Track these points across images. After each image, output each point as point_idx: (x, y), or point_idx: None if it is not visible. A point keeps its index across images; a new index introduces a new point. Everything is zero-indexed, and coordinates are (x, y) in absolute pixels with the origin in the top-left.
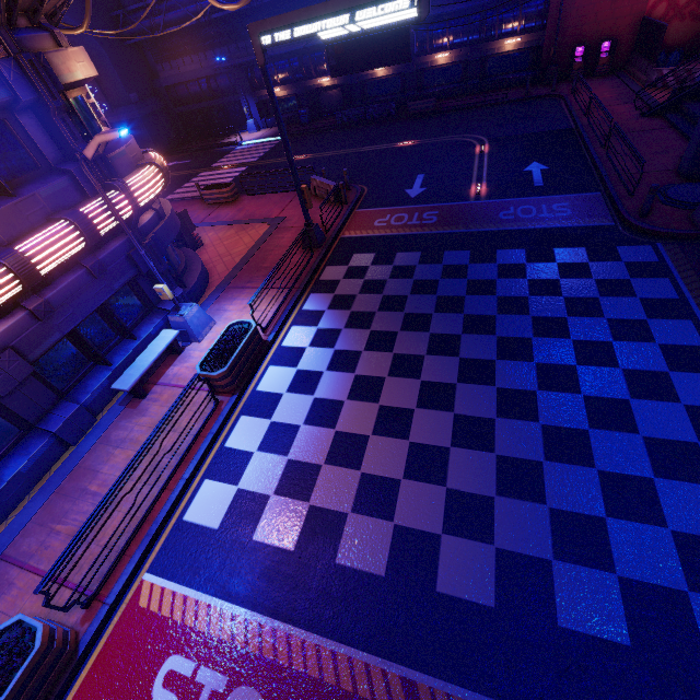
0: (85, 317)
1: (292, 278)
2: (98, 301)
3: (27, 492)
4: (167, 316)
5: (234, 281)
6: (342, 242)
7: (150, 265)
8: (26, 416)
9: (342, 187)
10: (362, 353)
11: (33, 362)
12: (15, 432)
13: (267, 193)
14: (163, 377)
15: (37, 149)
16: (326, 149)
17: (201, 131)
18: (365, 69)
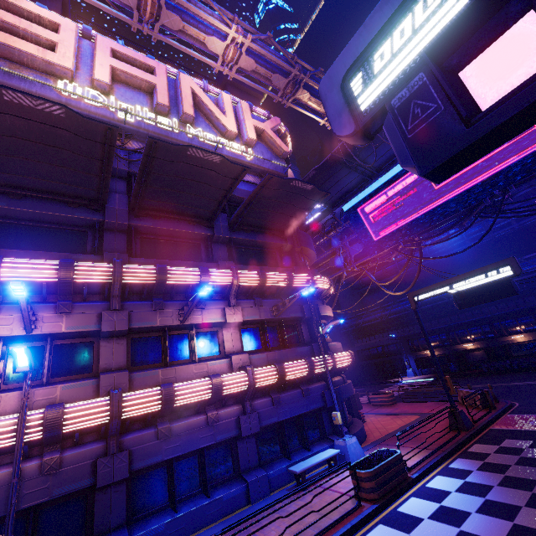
0: (289, 420)
1: (438, 444)
2: (300, 411)
3: (216, 519)
4: (334, 439)
5: (386, 441)
6: (492, 431)
7: (333, 396)
8: (241, 463)
9: (487, 393)
10: (522, 507)
11: (258, 431)
12: (231, 473)
13: (419, 401)
14: (320, 482)
15: (302, 336)
16: (473, 383)
17: (374, 373)
18: (483, 302)
